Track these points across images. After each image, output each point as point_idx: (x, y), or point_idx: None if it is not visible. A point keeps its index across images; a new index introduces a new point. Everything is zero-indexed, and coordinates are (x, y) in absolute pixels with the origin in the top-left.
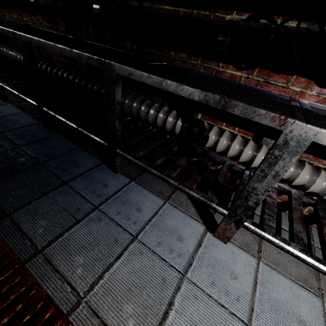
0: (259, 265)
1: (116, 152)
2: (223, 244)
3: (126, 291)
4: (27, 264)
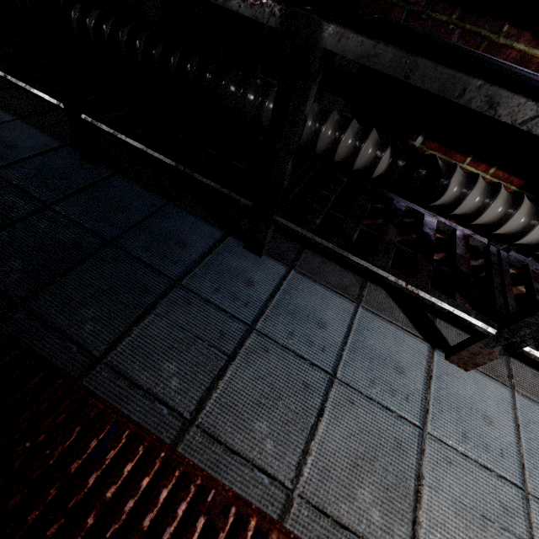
0: (515, 398)
1: (272, 220)
2: (461, 371)
3: (351, 468)
4: (179, 447)
